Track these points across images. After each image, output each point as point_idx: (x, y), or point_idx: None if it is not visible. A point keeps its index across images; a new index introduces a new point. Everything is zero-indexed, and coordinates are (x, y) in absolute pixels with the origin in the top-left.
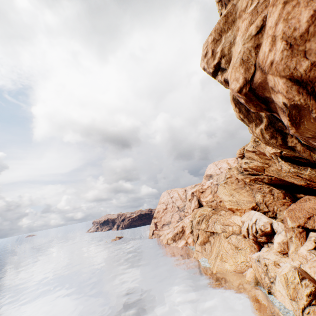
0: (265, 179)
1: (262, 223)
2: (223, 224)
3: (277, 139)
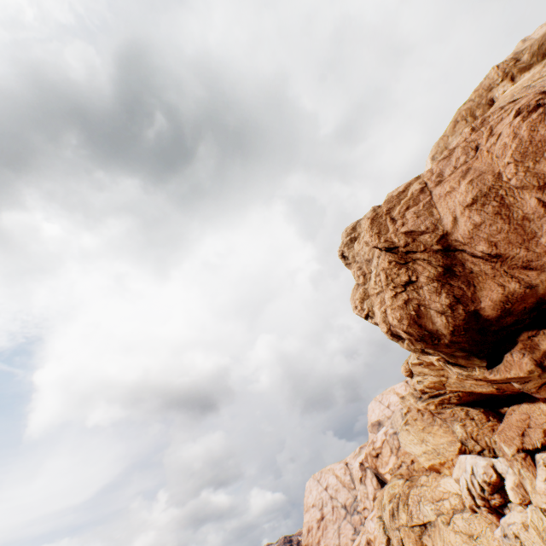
0: (453, 398)
1: (482, 469)
2: (432, 500)
3: (418, 349)
